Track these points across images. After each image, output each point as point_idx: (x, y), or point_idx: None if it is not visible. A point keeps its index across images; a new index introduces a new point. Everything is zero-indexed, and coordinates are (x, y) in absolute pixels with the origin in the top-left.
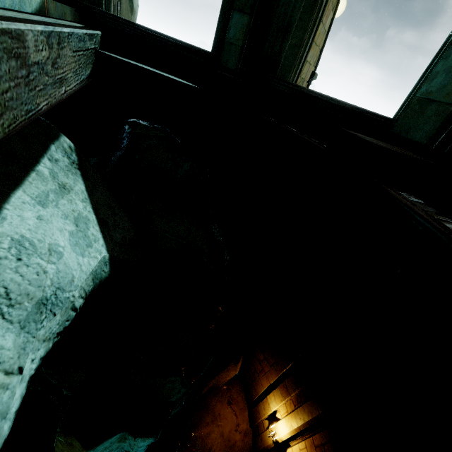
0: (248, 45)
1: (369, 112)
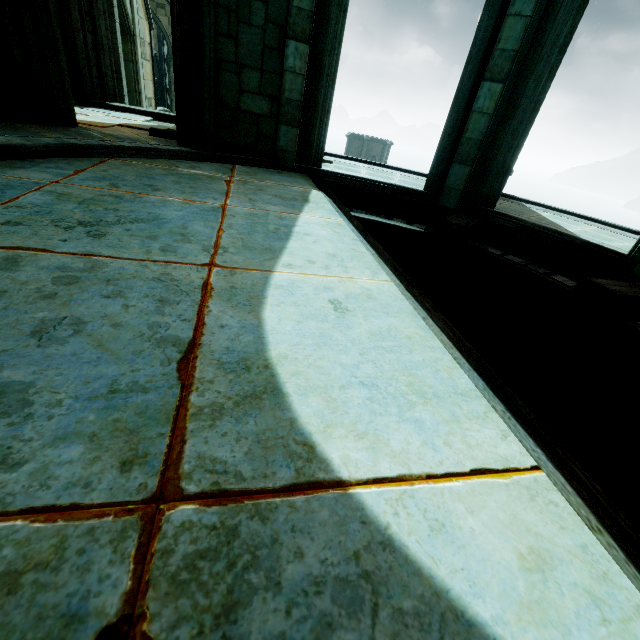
0: (467, 187)
1: (602, 248)
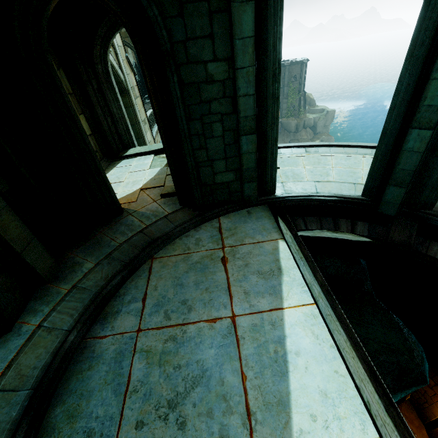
0: (404, 199)
1: None
